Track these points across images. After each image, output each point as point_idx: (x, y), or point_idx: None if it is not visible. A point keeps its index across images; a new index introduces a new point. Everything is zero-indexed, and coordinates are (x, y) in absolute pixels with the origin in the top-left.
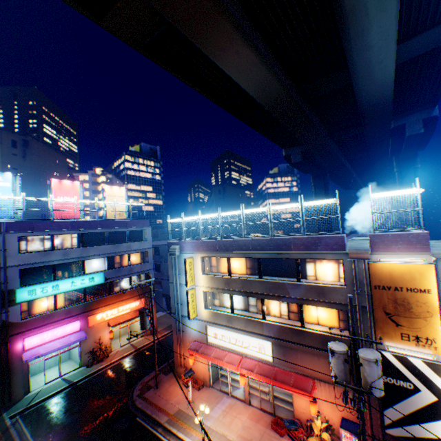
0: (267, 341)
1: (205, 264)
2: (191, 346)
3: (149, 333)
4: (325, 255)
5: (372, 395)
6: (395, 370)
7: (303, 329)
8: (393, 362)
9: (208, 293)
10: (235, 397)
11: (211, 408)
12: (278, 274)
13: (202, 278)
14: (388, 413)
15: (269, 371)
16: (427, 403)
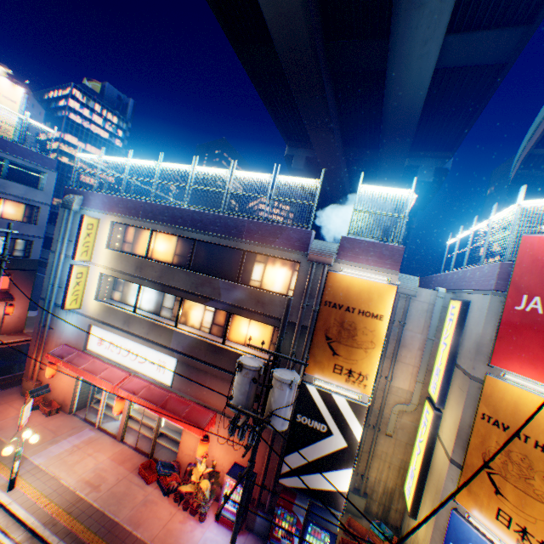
0: (172, 358)
1: (118, 237)
2: (57, 350)
3: (7, 333)
4: (282, 252)
5: (272, 428)
6: (314, 408)
7: (224, 347)
8: (315, 398)
9: (110, 280)
10: (103, 431)
11: (55, 441)
12: (217, 272)
13: (105, 254)
14: (289, 460)
15: (161, 397)
16: (335, 450)
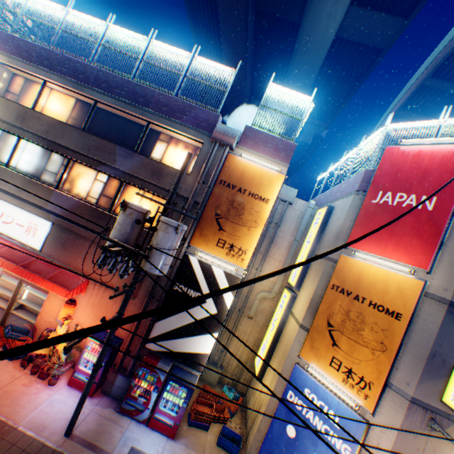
0: (46, 221)
1: None
2: None
3: None
4: (188, 130)
5: (149, 271)
6: (193, 278)
7: (110, 214)
8: (195, 269)
9: None
10: None
11: None
12: (116, 143)
13: None
14: (160, 326)
15: (24, 258)
16: (206, 316)
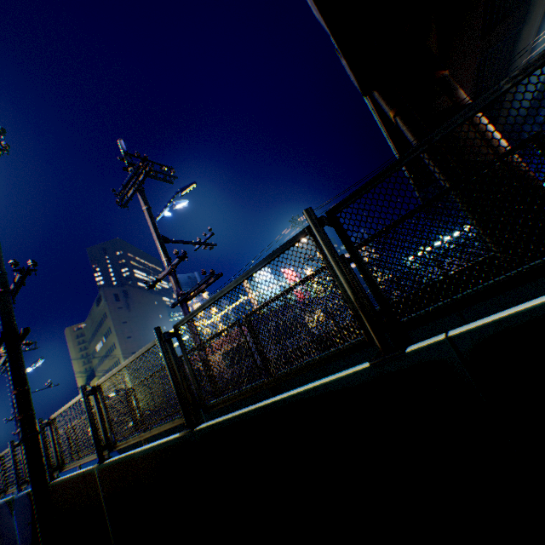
0: None
1: None
2: None
3: None
4: None
5: None
6: None
7: None
8: None
9: None
10: None
11: None
12: None
13: None
14: None
15: None
16: None
